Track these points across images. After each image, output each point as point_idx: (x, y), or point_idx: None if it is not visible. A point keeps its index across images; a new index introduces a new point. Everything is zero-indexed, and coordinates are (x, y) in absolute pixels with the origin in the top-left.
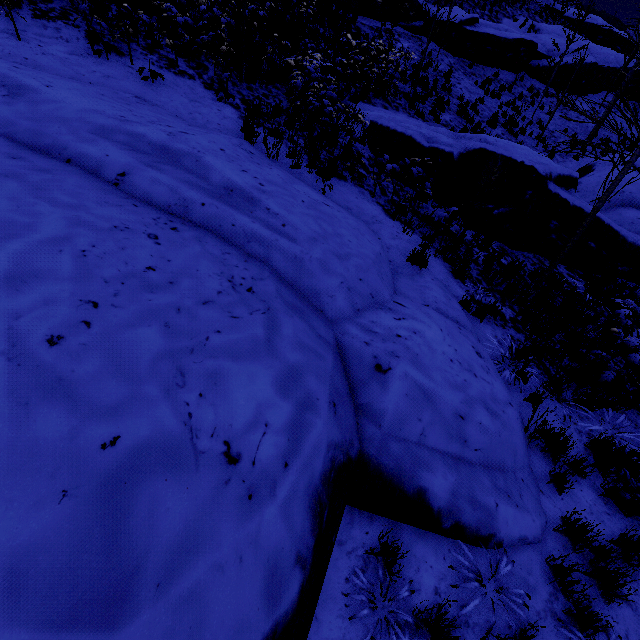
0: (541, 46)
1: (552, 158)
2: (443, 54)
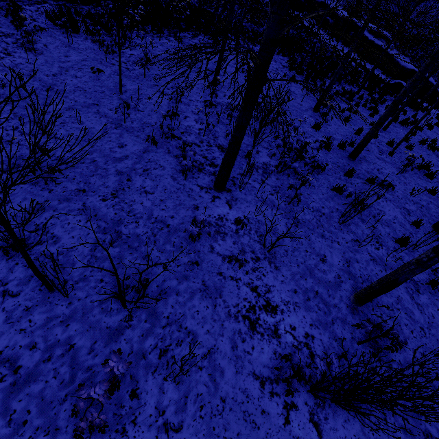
0: None
1: None
2: None
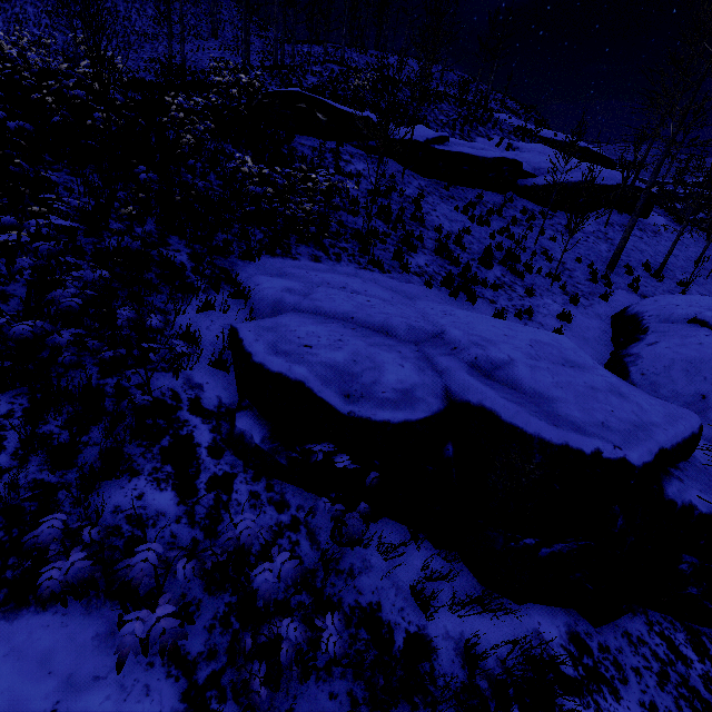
0: (525, 164)
1: (576, 304)
2: (411, 176)
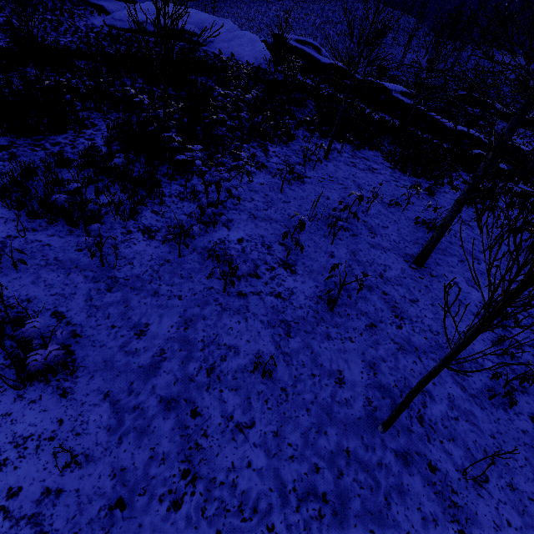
0: None
1: None
2: (501, 122)
